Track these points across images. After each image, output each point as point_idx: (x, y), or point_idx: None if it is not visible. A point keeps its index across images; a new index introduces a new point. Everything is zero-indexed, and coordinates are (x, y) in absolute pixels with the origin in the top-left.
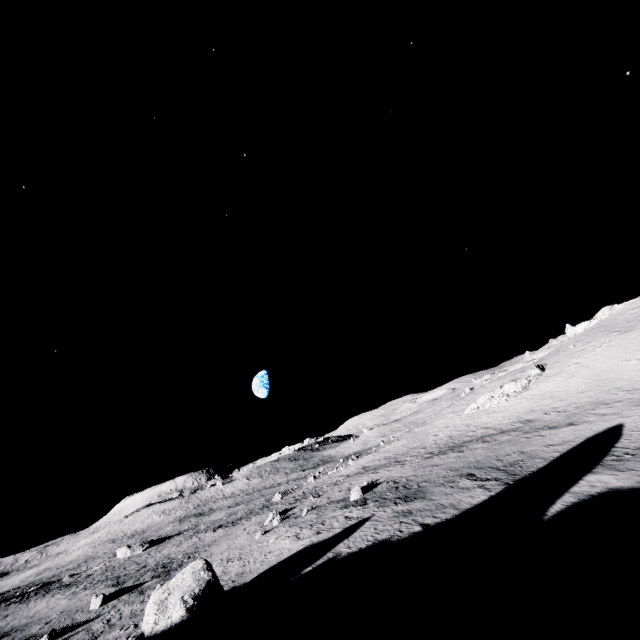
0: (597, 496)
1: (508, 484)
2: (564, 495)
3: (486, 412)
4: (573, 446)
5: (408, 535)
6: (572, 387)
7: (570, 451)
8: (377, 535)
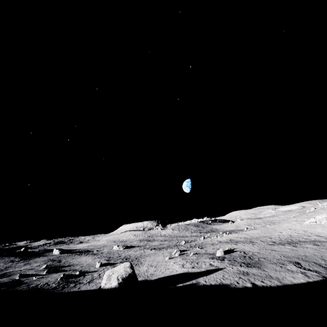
0: None
1: (325, 278)
2: None
3: (322, 226)
4: None
5: (241, 287)
6: None
7: None
8: (223, 280)
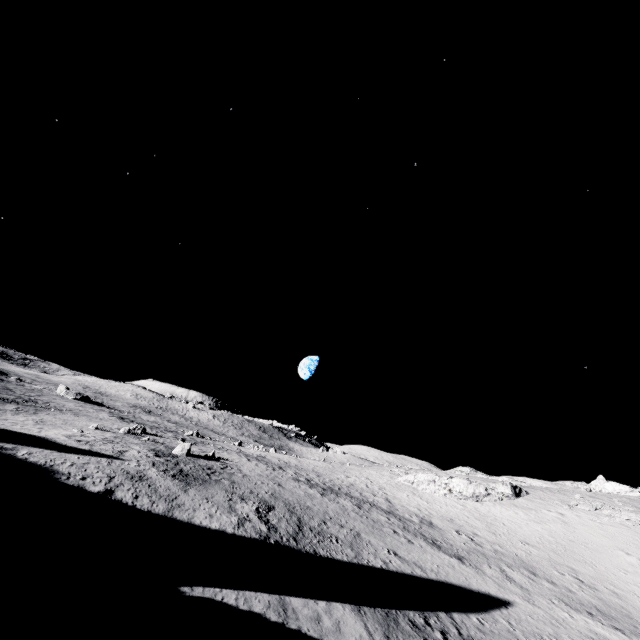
0: (286, 630)
1: (265, 539)
2: (269, 595)
3: (414, 491)
4: (412, 573)
5: (72, 484)
6: (524, 531)
7: (397, 574)
8: (66, 465)
